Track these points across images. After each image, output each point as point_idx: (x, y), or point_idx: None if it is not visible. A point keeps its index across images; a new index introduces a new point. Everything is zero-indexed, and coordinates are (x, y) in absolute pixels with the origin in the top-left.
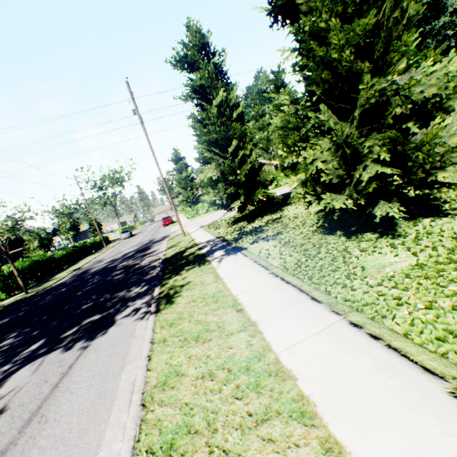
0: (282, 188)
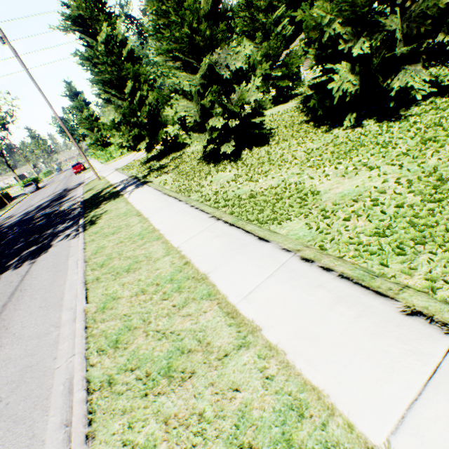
0: None
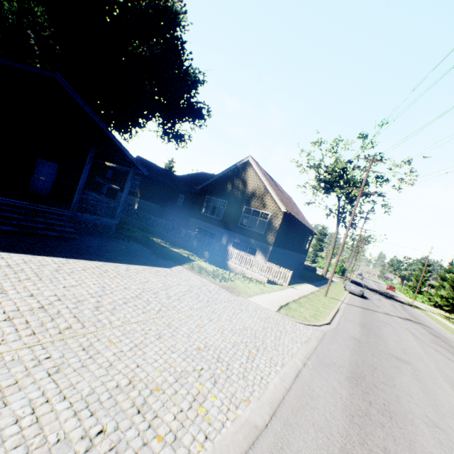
0: None
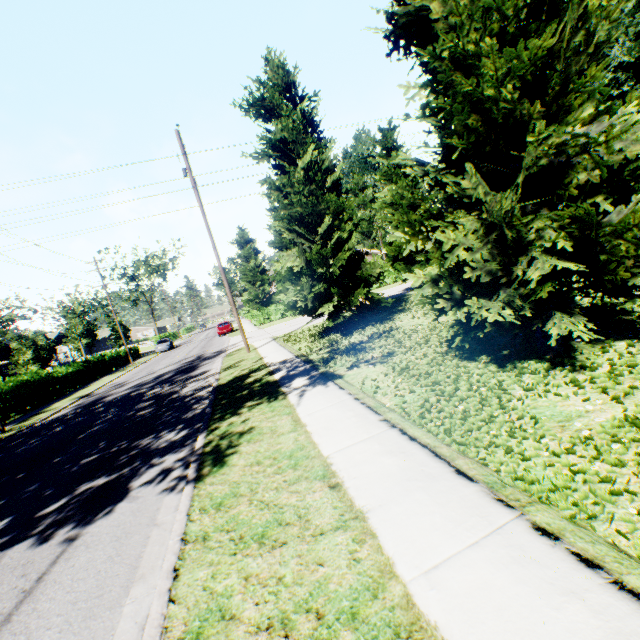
0: (389, 288)
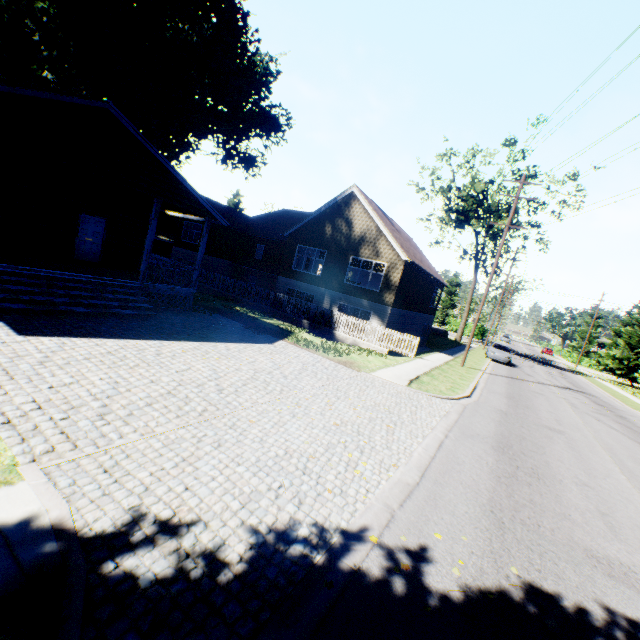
0: None
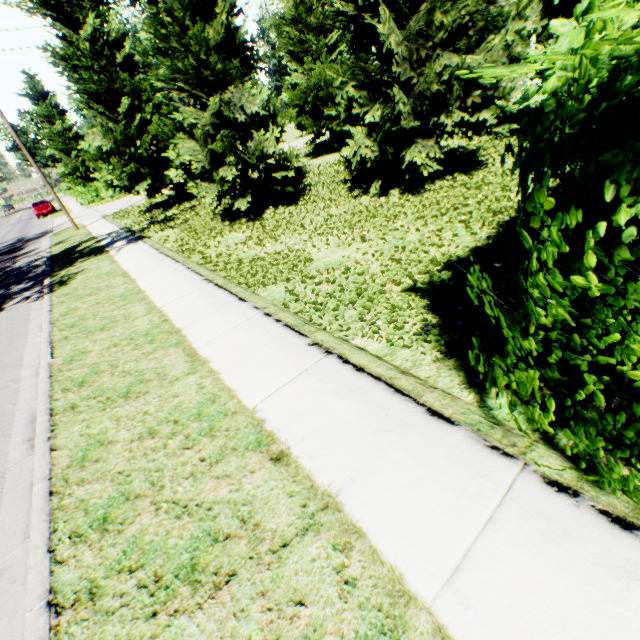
0: None
